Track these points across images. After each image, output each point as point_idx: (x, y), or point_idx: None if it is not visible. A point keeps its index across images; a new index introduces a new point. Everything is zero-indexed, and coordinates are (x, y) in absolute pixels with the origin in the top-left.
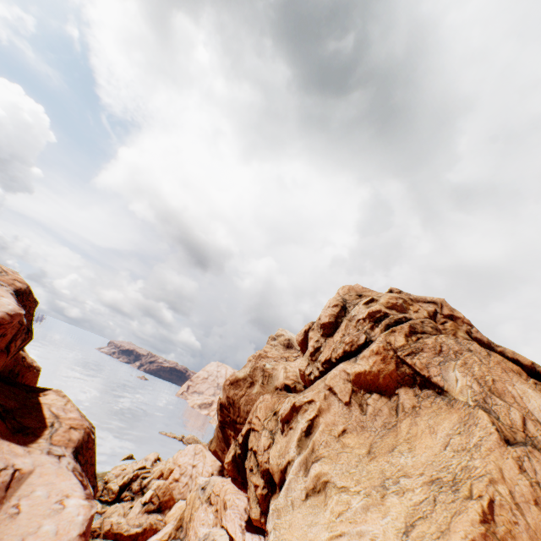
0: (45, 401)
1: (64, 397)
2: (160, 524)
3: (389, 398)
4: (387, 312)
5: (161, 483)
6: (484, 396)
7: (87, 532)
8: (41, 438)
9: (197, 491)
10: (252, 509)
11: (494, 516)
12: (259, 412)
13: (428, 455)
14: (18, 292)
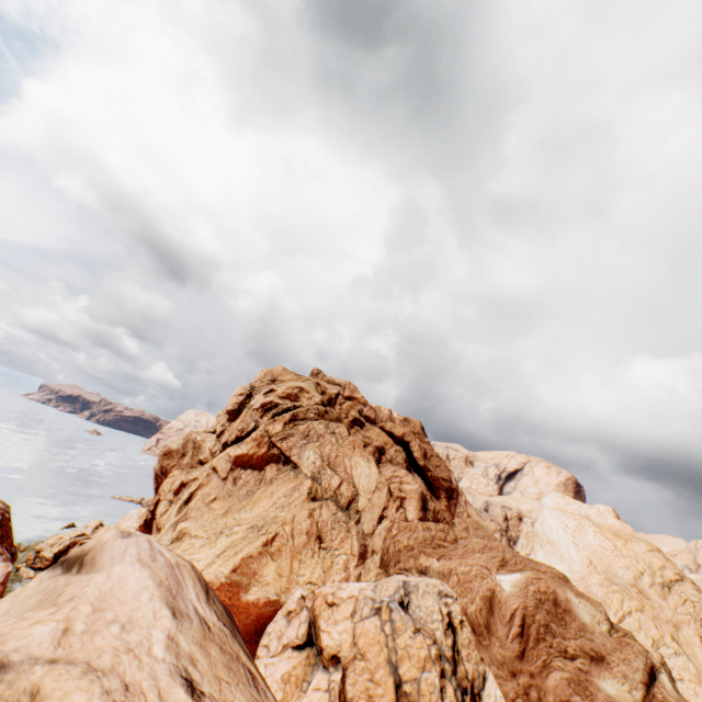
0: None
1: None
2: None
3: (260, 472)
4: (279, 402)
5: None
6: (321, 469)
7: (6, 582)
8: None
9: None
10: None
11: (274, 542)
12: (166, 486)
13: (260, 511)
14: None
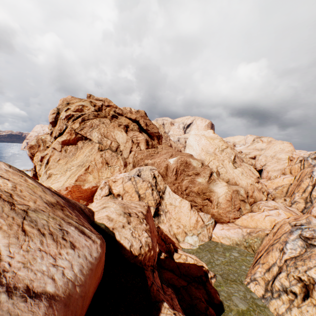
0: None
1: None
2: None
3: (75, 146)
4: (74, 114)
5: None
6: (102, 139)
7: None
8: None
9: None
10: None
11: (89, 169)
12: (35, 160)
13: (80, 160)
14: None
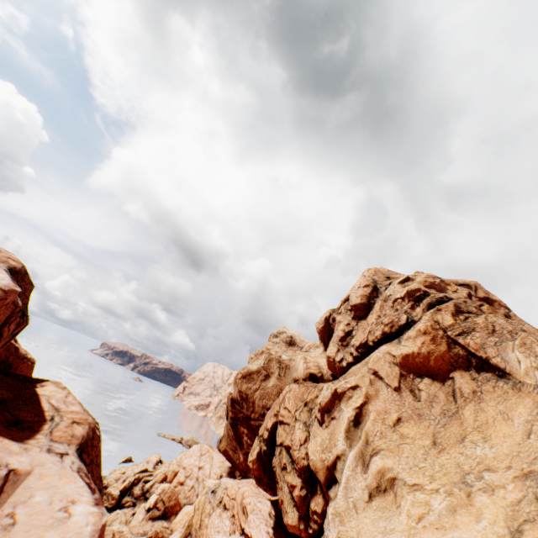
0: (42, 393)
1: (64, 389)
2: (166, 532)
3: (442, 383)
4: (427, 291)
5: (166, 486)
6: None
7: None
8: (40, 433)
9: (207, 495)
10: (288, 513)
11: None
12: (288, 403)
13: (510, 444)
14: (12, 271)
